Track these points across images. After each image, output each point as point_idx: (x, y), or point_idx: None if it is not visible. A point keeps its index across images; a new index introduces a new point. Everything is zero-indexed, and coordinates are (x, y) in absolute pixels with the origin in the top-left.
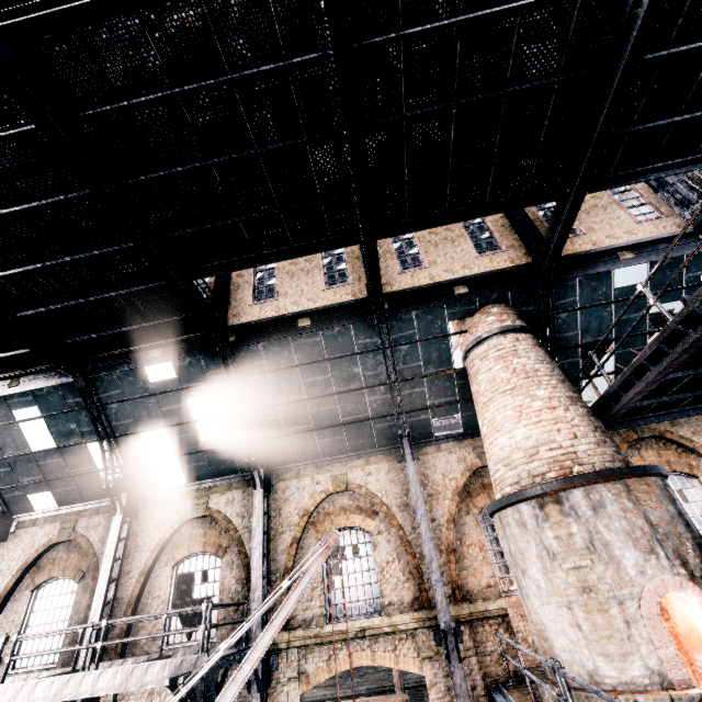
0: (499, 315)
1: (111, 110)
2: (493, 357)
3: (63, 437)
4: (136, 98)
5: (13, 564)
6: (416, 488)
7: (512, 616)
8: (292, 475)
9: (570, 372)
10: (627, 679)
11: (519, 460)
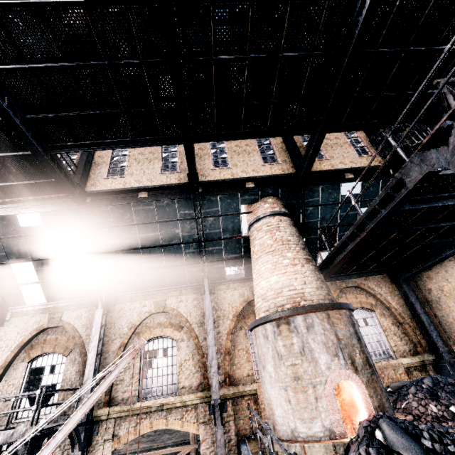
0: (272, 204)
1: None
2: (264, 230)
3: None
4: None
5: None
6: (209, 312)
7: (260, 395)
8: (127, 300)
9: (312, 244)
10: (312, 433)
11: (270, 296)
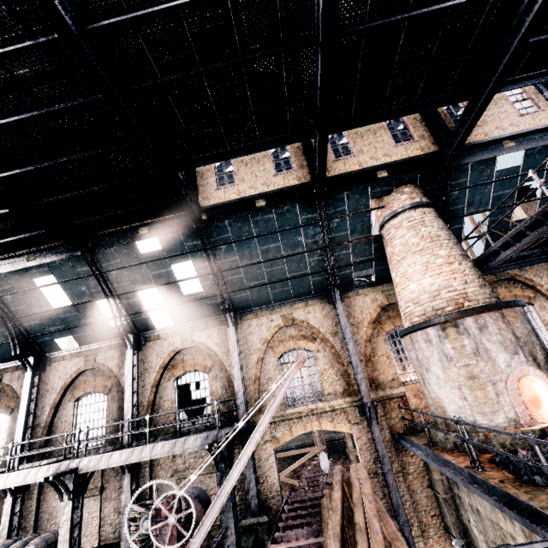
0: (410, 194)
1: (121, 21)
2: (405, 226)
3: (76, 297)
4: (142, 9)
5: (55, 386)
6: (344, 321)
7: (408, 396)
8: (252, 316)
9: (455, 235)
10: (495, 424)
11: (425, 299)
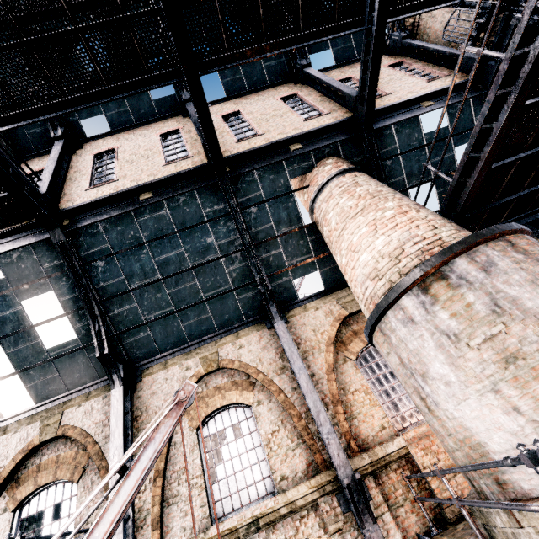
0: (334, 163)
1: None
2: (337, 193)
3: None
4: None
5: None
6: (289, 344)
7: (415, 453)
8: (158, 367)
9: None
10: None
11: (386, 265)
